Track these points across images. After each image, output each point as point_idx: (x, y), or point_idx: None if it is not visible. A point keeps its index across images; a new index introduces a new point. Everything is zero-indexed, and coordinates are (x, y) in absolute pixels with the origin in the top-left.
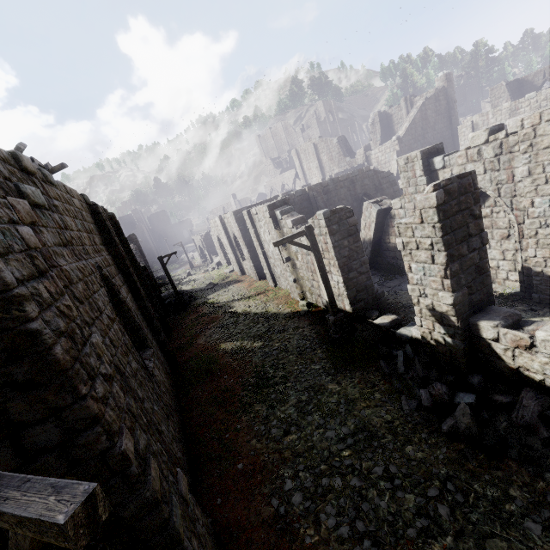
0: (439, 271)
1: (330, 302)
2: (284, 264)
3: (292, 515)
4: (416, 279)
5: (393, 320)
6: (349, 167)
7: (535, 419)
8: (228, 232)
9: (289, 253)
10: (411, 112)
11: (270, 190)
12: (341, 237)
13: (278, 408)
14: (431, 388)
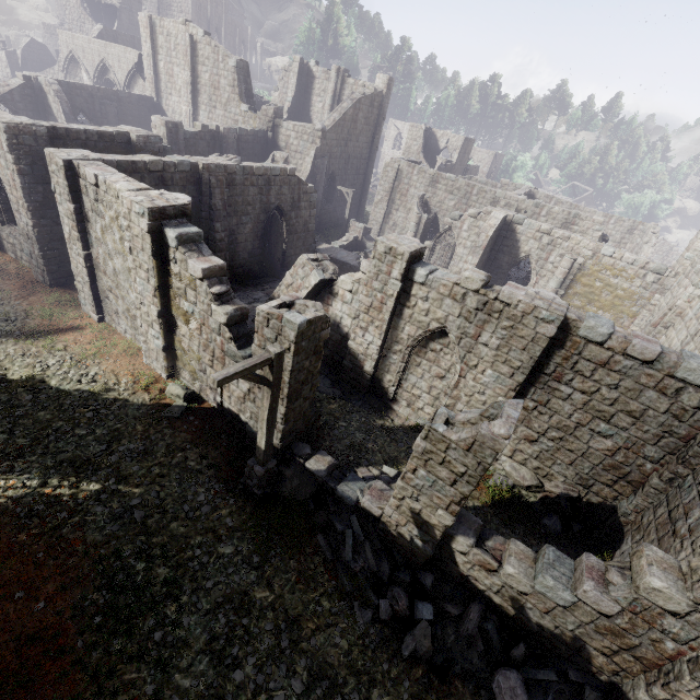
0: (454, 495)
1: (266, 450)
2: (151, 316)
3: None
4: (416, 483)
5: (330, 466)
6: (243, 120)
7: (476, 632)
8: None
9: (168, 304)
10: (345, 100)
11: (67, 54)
12: (305, 357)
13: (176, 665)
14: (394, 601)
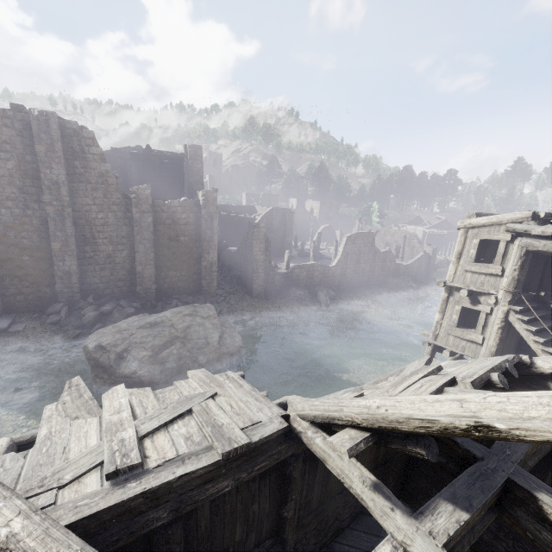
0: None
1: None
2: None
3: None
4: None
5: None
6: None
7: None
8: None
9: None
10: None
11: None
12: None
13: None
14: None
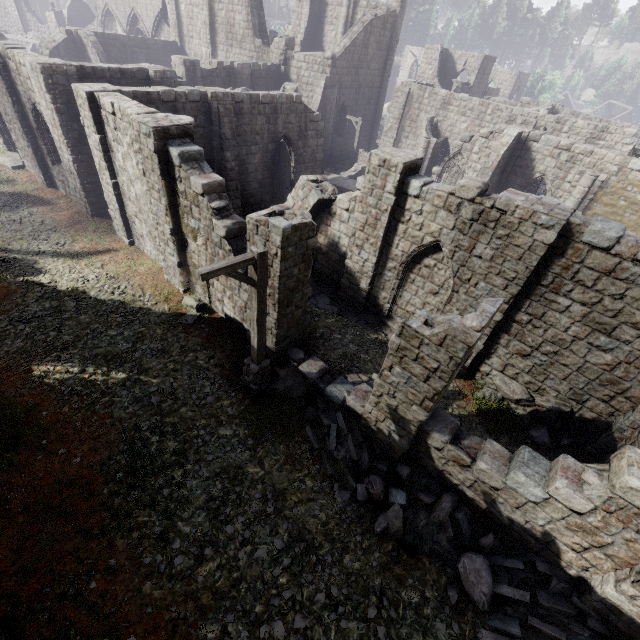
0: (427, 391)
1: (259, 349)
2: (166, 234)
3: None
4: (392, 380)
5: (321, 369)
6: (257, 56)
7: (447, 519)
8: (15, 91)
9: (178, 223)
10: (356, 24)
11: (103, 9)
12: (293, 264)
13: (179, 515)
14: (370, 486)
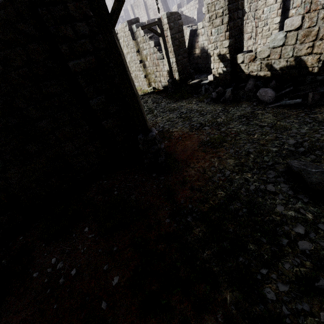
0: (224, 28)
1: (170, 70)
2: (138, 65)
3: (166, 129)
4: (213, 39)
5: (199, 80)
6: None
7: (252, 87)
8: None
9: (141, 58)
10: None
11: None
12: (175, 32)
13: (150, 115)
14: (217, 90)
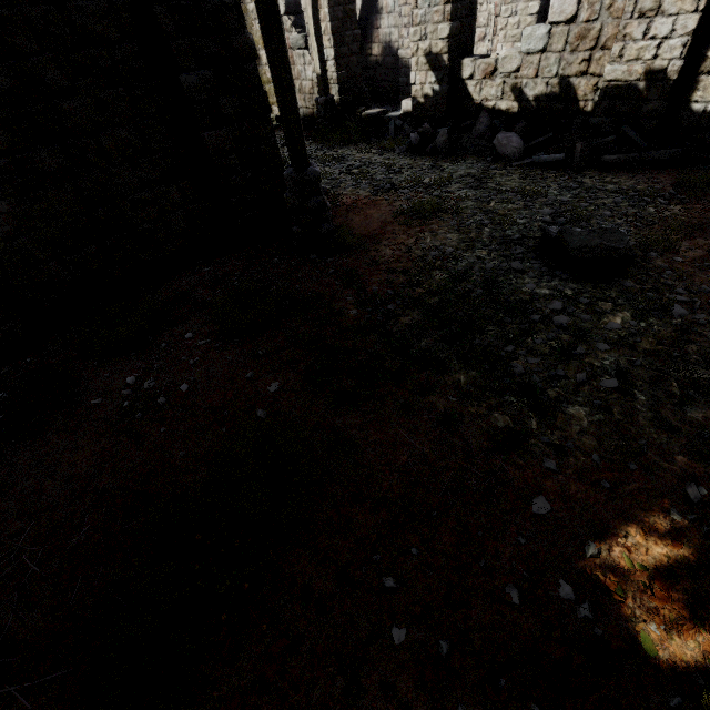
0: None
1: (322, 75)
2: None
3: None
4: (420, 16)
5: (381, 110)
6: None
7: (486, 130)
8: None
9: None
10: None
11: None
12: None
13: None
14: (420, 128)
